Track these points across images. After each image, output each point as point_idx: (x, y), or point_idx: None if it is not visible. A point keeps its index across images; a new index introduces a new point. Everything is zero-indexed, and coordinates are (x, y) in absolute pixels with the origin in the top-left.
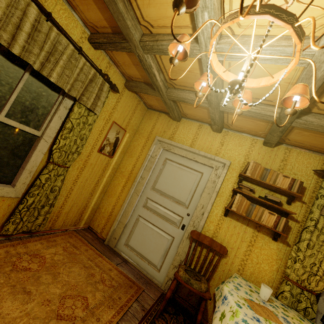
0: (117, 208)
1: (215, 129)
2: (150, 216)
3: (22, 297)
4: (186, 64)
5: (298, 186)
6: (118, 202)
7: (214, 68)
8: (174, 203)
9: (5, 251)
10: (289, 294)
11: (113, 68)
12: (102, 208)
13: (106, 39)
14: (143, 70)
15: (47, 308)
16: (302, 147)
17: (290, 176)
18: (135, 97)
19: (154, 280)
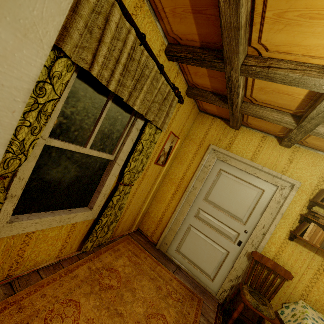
0: (167, 215)
1: (284, 145)
2: (203, 227)
3: (118, 321)
4: (288, 88)
5: None
6: (168, 209)
7: None
8: (229, 218)
9: (88, 267)
10: None
11: (180, 77)
12: (151, 213)
13: (191, 55)
14: (219, 82)
15: None
16: None
17: None
18: (191, 103)
19: (207, 288)
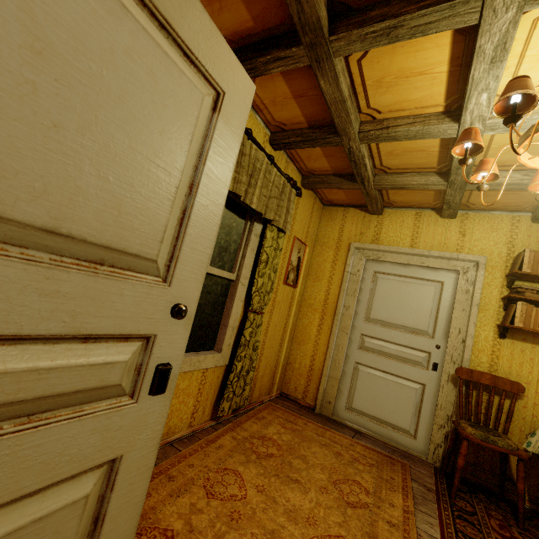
0: (319, 358)
1: (447, 215)
2: (375, 360)
3: (296, 487)
4: (418, 144)
5: None
6: (317, 350)
7: (520, 158)
8: (409, 335)
9: (231, 437)
10: None
11: (290, 166)
12: (294, 363)
13: (300, 138)
14: (339, 160)
15: (330, 496)
16: None
17: None
18: (311, 196)
19: (411, 451)
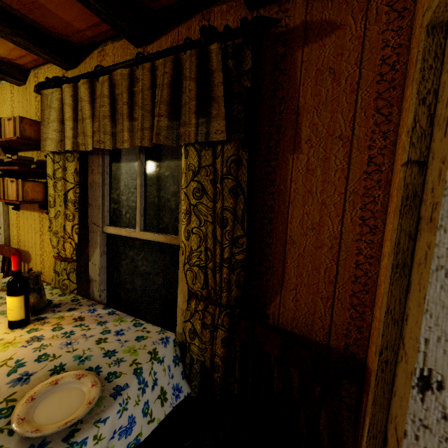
0: None
1: None
2: None
3: None
4: None
5: (19, 126)
6: None
7: None
8: None
9: None
10: (54, 273)
11: None
12: None
13: None
14: None
15: None
16: (39, 62)
17: (12, 116)
18: None
19: None
